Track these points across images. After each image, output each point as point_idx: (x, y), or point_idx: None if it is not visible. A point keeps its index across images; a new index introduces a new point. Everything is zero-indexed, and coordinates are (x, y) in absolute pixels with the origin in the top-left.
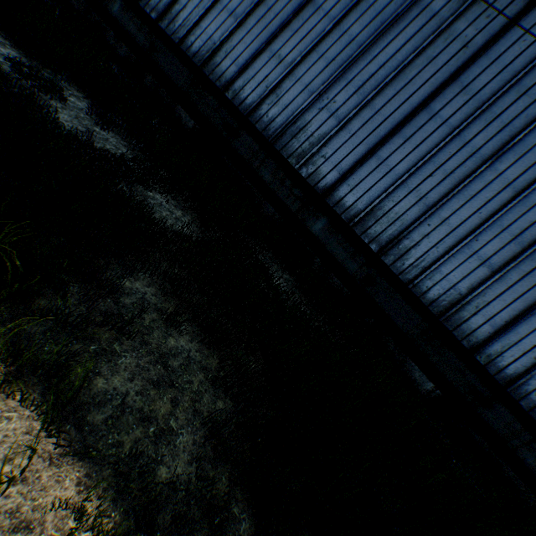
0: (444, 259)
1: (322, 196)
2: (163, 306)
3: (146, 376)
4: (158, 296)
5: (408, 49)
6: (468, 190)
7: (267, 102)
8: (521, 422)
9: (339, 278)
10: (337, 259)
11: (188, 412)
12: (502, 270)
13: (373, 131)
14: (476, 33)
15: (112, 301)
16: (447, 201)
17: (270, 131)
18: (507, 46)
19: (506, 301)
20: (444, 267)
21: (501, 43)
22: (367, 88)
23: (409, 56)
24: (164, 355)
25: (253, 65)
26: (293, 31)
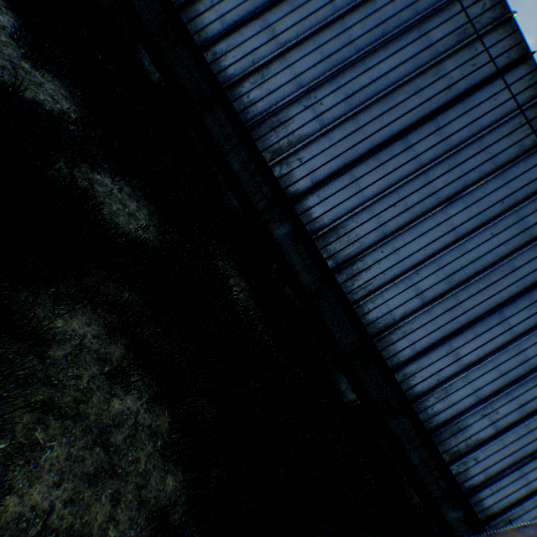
0: (388, 286)
1: (291, 202)
2: (108, 352)
3: (80, 470)
4: (102, 338)
5: (401, 72)
6: (421, 227)
7: (251, 80)
8: (416, 430)
9: (292, 288)
10: (294, 268)
11: (132, 506)
12: (432, 304)
13: (352, 146)
14: (460, 78)
15: (36, 357)
16: (402, 233)
17: (249, 115)
18: (481, 100)
19: (428, 330)
20: (387, 293)
21: (477, 95)
22: (355, 99)
23: (401, 80)
24: (105, 429)
25: (242, 31)
26: (293, 7)
